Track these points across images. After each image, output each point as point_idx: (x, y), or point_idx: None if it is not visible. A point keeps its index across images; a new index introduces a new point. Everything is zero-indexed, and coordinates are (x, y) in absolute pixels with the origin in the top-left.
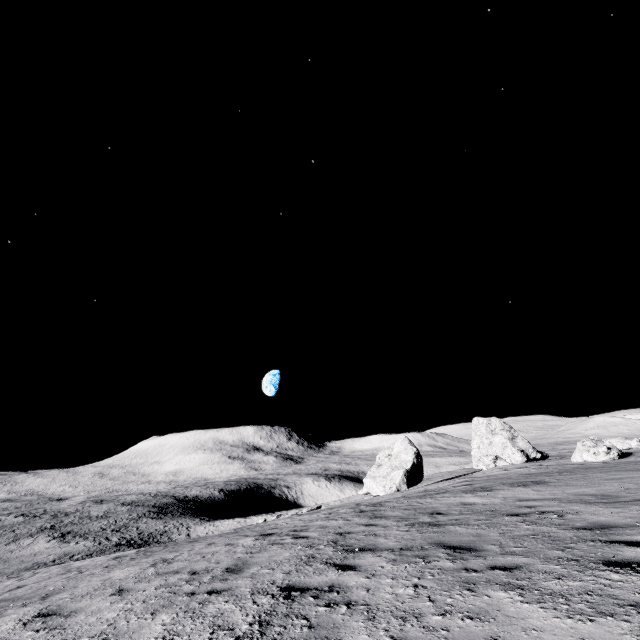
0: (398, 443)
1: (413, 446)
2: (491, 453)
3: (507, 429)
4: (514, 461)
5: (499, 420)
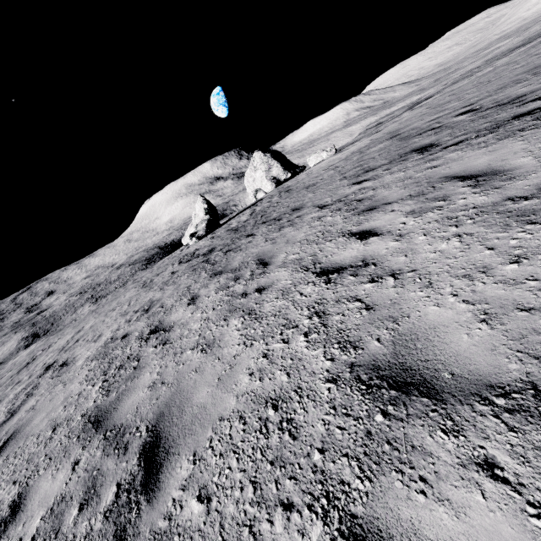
0: (196, 205)
1: (205, 203)
2: (256, 188)
3: (265, 161)
4: (268, 190)
5: (260, 155)
